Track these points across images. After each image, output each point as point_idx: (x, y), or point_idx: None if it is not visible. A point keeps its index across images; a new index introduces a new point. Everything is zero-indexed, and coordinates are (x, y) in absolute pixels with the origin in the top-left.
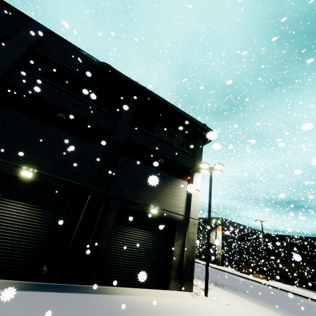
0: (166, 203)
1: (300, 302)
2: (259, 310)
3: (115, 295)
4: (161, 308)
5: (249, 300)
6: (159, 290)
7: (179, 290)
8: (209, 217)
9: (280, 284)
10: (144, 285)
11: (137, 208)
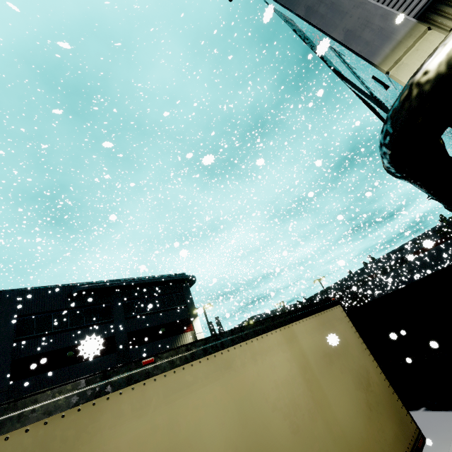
0: None
1: None
2: None
3: None
4: None
5: None
6: None
7: None
8: None
9: None
10: None
11: None
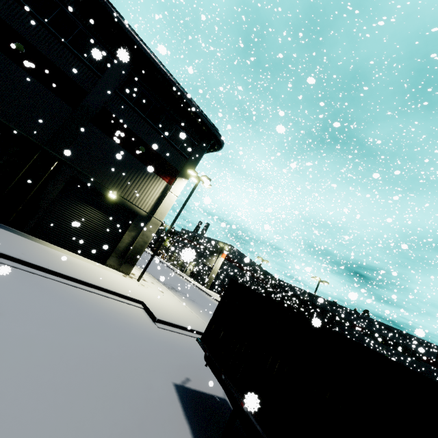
0: (130, 194)
1: None
2: (176, 302)
3: (41, 244)
4: (76, 264)
5: (185, 302)
6: (93, 261)
7: (116, 269)
8: (173, 223)
9: None
10: (81, 254)
11: (93, 186)
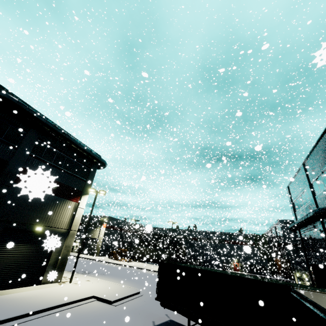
0: (52, 221)
1: (138, 272)
2: (103, 283)
3: None
4: (33, 296)
5: (102, 278)
6: (32, 286)
7: (50, 283)
8: (86, 229)
9: (135, 263)
10: (19, 285)
11: (22, 228)
